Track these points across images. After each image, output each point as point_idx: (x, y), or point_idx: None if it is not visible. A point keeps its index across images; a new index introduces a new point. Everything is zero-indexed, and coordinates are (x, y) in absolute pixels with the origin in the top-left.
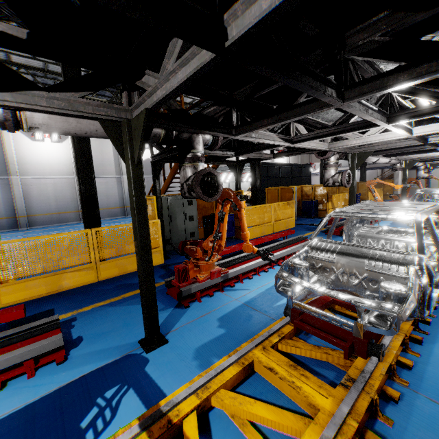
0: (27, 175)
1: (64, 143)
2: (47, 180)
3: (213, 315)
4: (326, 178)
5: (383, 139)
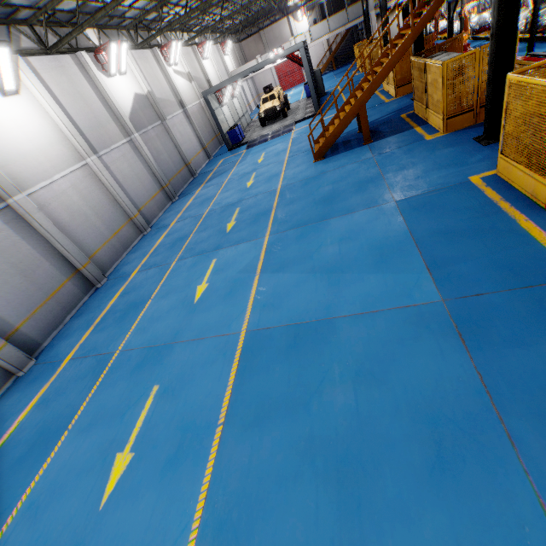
0: (28, 187)
1: (23, 94)
2: (60, 183)
3: None
4: None
5: None
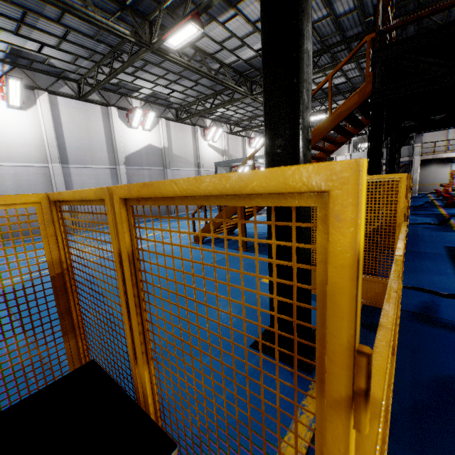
0: None
1: (29, 112)
2: (4, 168)
3: None
4: None
5: None
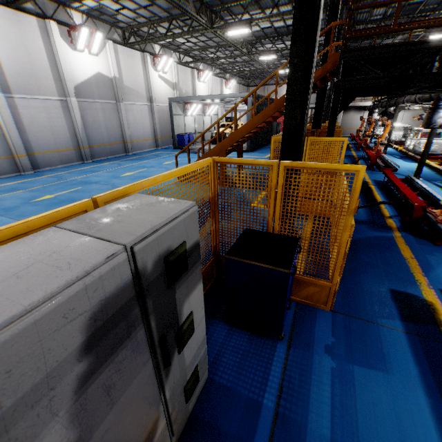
0: None
1: None
2: None
3: None
4: (434, 120)
5: None
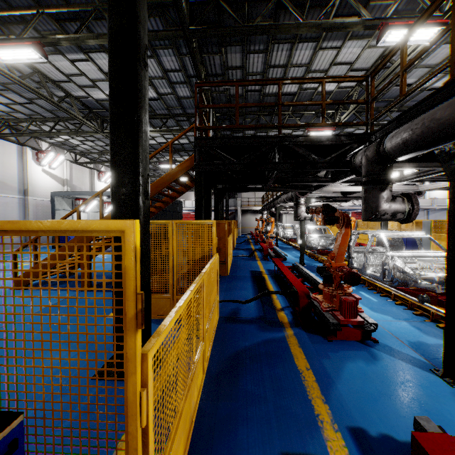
0: None
1: None
2: None
3: (403, 337)
4: (300, 213)
5: (353, 190)
